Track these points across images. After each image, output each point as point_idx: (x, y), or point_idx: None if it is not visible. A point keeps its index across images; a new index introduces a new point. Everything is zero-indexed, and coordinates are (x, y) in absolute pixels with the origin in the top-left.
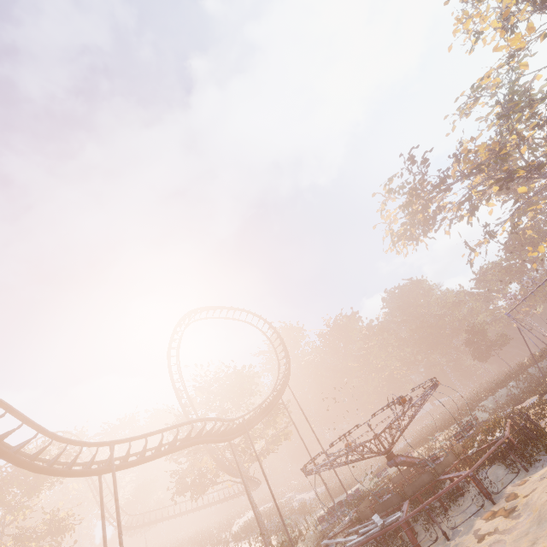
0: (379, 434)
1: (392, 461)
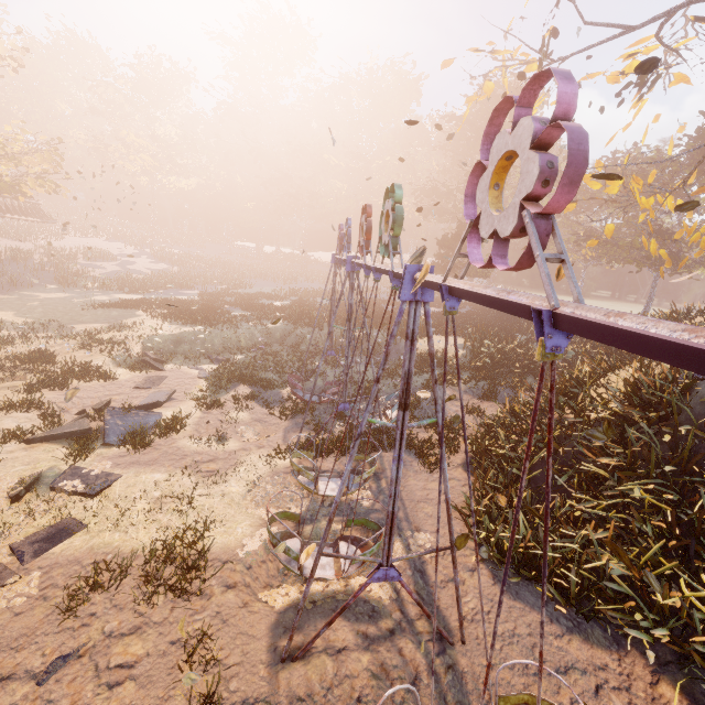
0: None
1: None
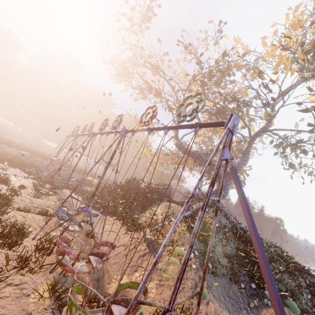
0: None
1: None
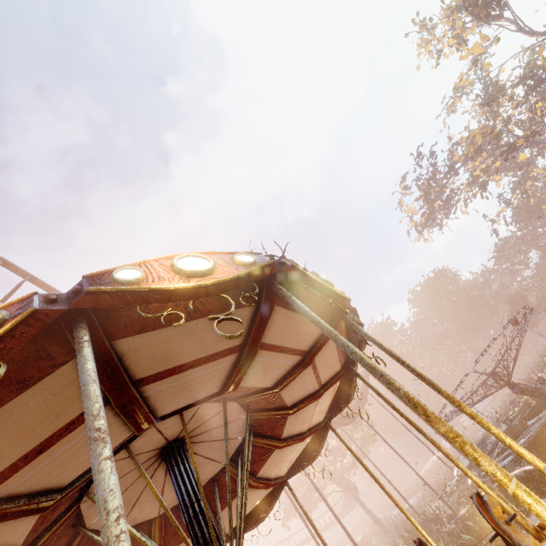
0: (494, 370)
1: (517, 388)
